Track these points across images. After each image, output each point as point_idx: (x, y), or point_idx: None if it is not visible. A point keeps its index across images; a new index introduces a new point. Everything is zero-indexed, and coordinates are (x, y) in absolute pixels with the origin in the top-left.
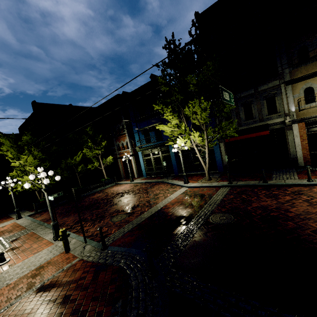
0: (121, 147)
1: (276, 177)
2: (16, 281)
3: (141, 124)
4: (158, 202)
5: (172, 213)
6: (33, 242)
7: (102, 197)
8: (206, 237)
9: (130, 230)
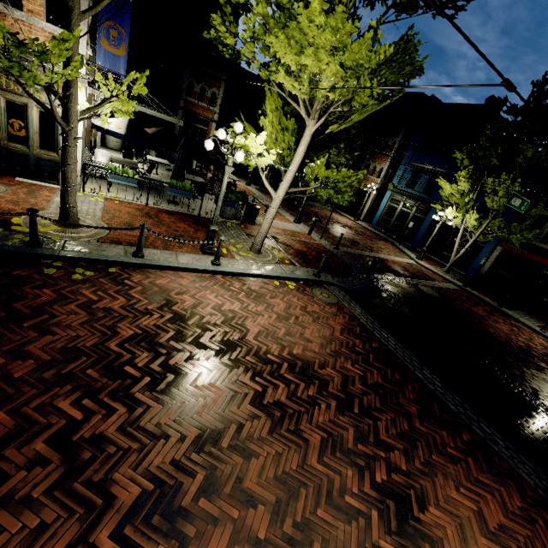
0: (370, 171)
1: (518, 313)
2: (282, 229)
3: (420, 157)
4: (380, 253)
5: (390, 266)
6: (277, 214)
7: (322, 215)
8: (409, 288)
9: (352, 252)
